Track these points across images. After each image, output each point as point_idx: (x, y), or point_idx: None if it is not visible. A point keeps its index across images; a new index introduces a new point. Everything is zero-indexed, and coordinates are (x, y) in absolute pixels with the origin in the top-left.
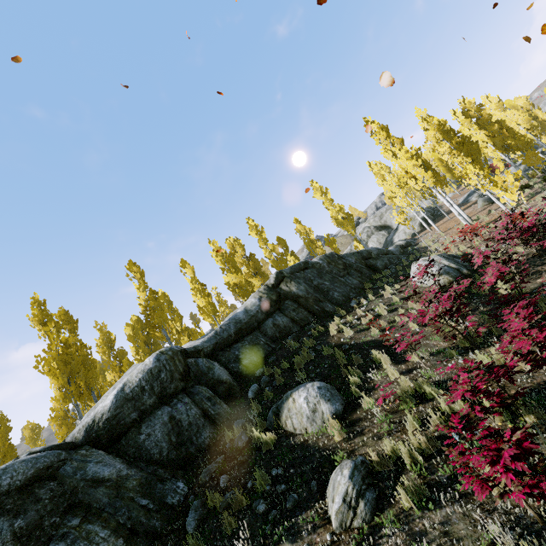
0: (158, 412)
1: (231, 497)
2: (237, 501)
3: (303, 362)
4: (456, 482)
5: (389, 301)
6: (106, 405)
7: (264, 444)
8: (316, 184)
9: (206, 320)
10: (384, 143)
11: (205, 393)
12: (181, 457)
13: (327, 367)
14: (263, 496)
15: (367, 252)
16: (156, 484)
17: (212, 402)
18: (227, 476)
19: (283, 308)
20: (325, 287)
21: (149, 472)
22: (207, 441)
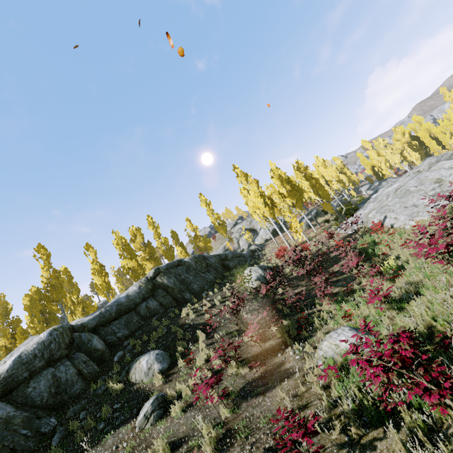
0: (44, 372)
1: (85, 423)
2: (88, 424)
3: (157, 336)
4: (199, 401)
5: (225, 294)
6: (4, 367)
7: (114, 390)
8: (203, 197)
9: (101, 295)
10: (244, 184)
11: (82, 358)
12: (56, 403)
13: (170, 340)
14: (104, 420)
15: (225, 255)
16: (35, 419)
17: (87, 364)
18: (86, 411)
19: (156, 295)
20: (189, 281)
21: (31, 413)
22: (78, 391)
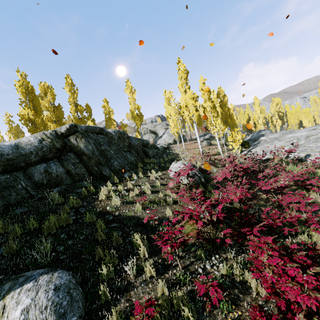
0: None
1: None
2: None
3: (57, 225)
4: None
5: (153, 183)
6: None
7: None
8: (130, 83)
9: None
10: (182, 81)
11: None
12: None
13: (82, 239)
14: None
15: (146, 142)
16: None
17: None
18: None
19: (64, 158)
20: (109, 154)
21: None
22: None
